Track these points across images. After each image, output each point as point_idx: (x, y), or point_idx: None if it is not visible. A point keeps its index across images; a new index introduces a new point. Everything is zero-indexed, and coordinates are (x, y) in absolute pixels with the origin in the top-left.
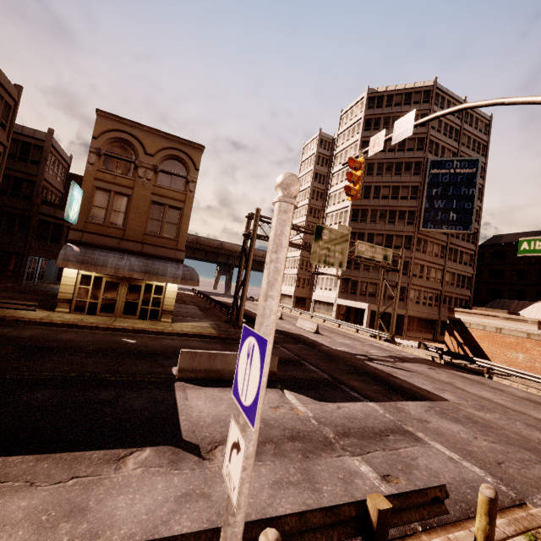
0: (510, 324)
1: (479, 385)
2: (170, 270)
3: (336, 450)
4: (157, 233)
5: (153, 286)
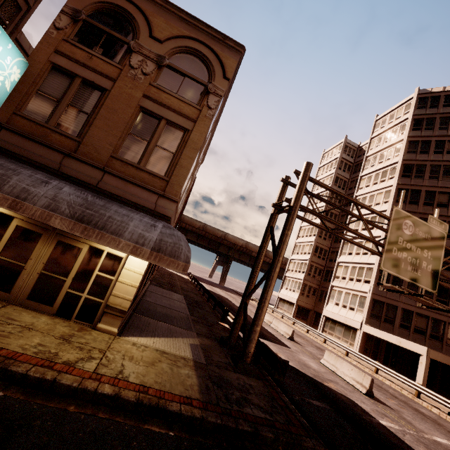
0: None
1: None
2: (134, 225)
3: None
4: (135, 161)
5: (102, 253)
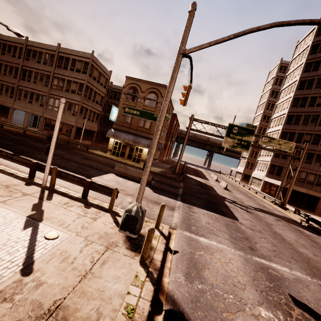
0: None
1: (300, 234)
2: (143, 141)
3: (129, 196)
4: (142, 126)
5: (139, 148)
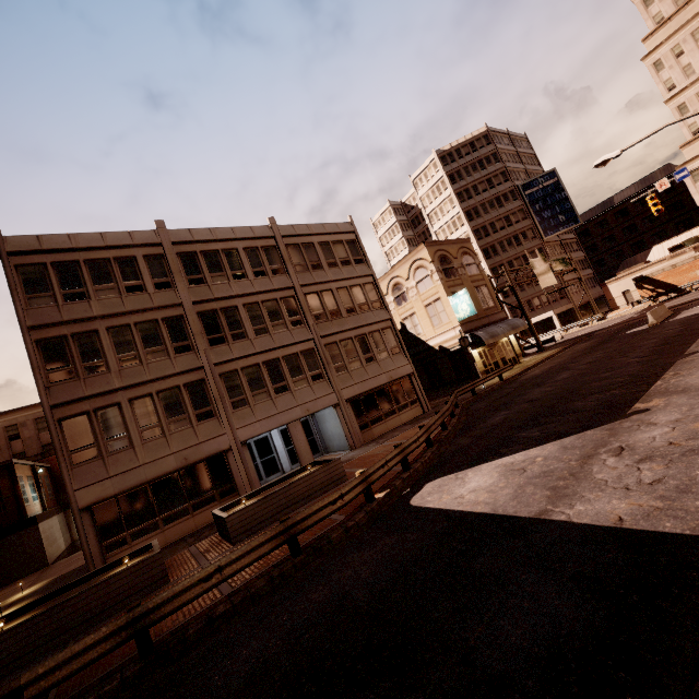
0: (676, 260)
1: None
2: (517, 322)
3: None
4: (487, 307)
5: (503, 342)
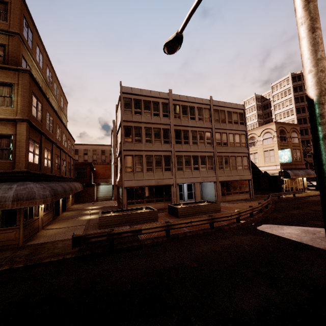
0: None
1: None
2: (311, 172)
3: None
4: (296, 160)
5: (299, 179)
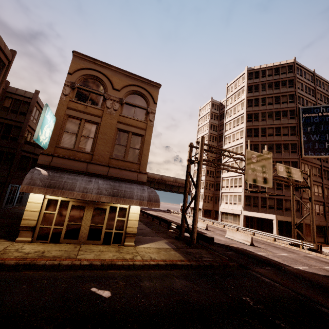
0: None
1: None
2: (136, 191)
3: None
4: (122, 157)
5: (117, 208)
